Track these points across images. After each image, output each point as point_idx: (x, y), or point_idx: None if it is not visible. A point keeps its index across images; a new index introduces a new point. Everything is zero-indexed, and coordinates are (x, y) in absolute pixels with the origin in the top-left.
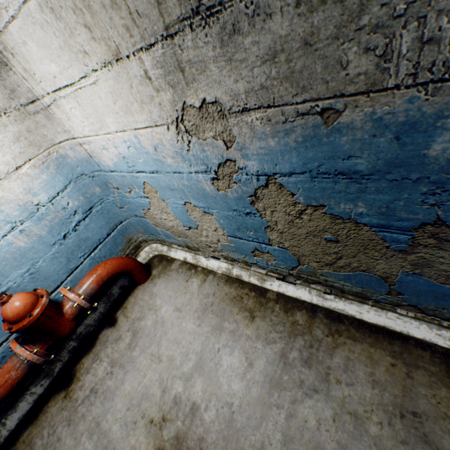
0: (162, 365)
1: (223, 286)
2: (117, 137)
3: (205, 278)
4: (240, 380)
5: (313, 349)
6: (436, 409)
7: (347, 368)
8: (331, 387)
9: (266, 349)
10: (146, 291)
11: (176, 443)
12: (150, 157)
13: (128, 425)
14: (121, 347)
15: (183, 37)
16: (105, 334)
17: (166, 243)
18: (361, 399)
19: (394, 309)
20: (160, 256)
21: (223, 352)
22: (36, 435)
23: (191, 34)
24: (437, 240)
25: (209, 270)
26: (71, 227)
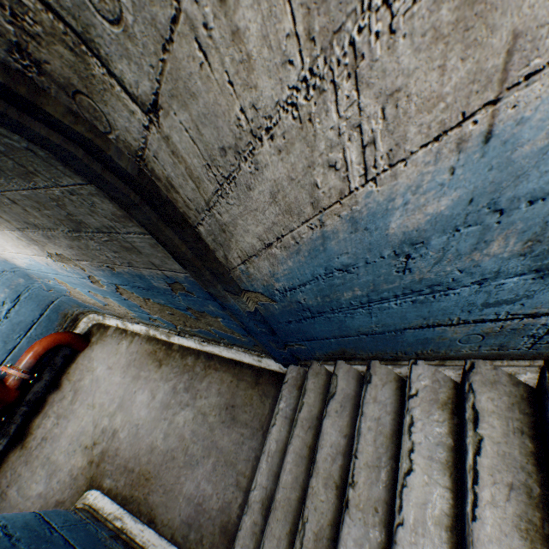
0: (96, 410)
1: (145, 344)
2: (20, 255)
3: (133, 339)
4: (146, 408)
5: (193, 380)
6: (243, 401)
7: (208, 388)
8: (197, 401)
9: (165, 385)
10: (86, 357)
11: (102, 455)
12: (48, 267)
13: (70, 454)
14: (66, 404)
15: (29, 233)
16: (52, 397)
17: (100, 313)
18: (210, 405)
19: (233, 347)
20: (99, 324)
21: (138, 393)
22: (2, 477)
23: (31, 233)
24: (199, 315)
25: (136, 332)
26: (2, 316)
